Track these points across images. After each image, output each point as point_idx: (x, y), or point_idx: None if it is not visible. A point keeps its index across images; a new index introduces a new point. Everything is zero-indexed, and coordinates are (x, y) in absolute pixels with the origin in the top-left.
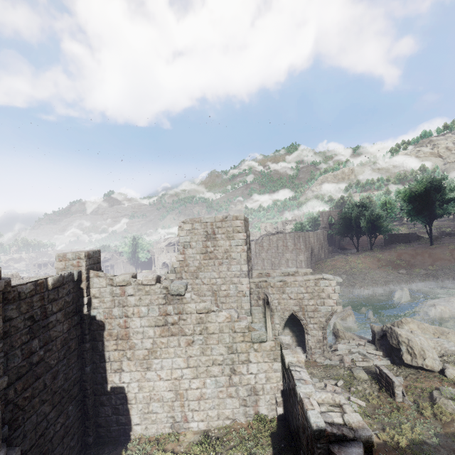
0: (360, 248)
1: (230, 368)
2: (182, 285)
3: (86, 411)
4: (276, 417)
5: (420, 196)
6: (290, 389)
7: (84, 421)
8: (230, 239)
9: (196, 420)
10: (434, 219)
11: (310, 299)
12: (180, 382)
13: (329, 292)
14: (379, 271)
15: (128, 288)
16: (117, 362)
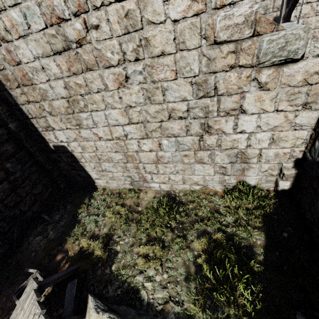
0: None
1: (201, 124)
2: None
3: (42, 166)
4: (271, 190)
5: None
6: None
7: (47, 173)
8: None
9: (156, 182)
10: None
11: None
12: (125, 143)
13: None
14: None
15: None
16: (40, 118)
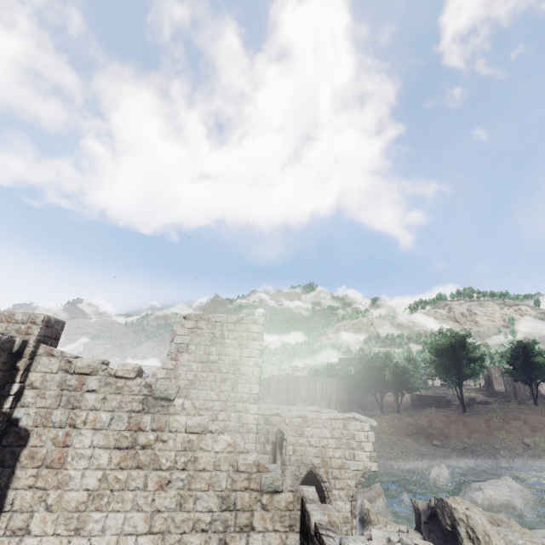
0: (384, 410)
1: (220, 539)
2: (174, 384)
3: None
4: None
5: (447, 350)
6: None
7: None
8: (242, 348)
9: None
10: (464, 379)
11: (336, 448)
12: None
13: (361, 439)
14: (409, 439)
15: (90, 380)
16: (25, 512)
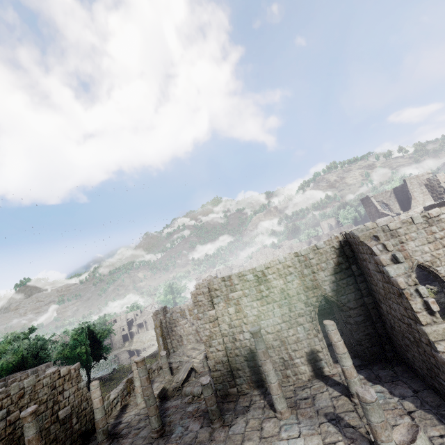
0: None
1: None
2: None
3: None
4: None
5: None
6: None
7: None
8: None
9: None
10: None
11: None
12: None
13: None
14: None
15: None
16: None
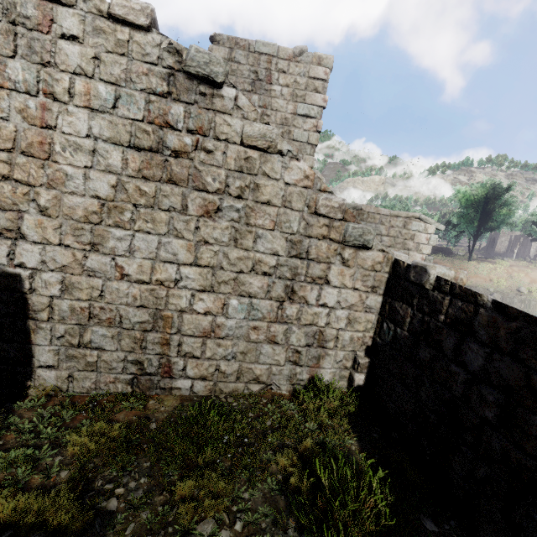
0: None
1: (286, 286)
2: (220, 57)
3: None
4: (344, 391)
5: (480, 201)
6: (428, 331)
7: None
8: (297, 101)
9: (190, 376)
10: (485, 231)
11: (389, 247)
12: (169, 293)
13: (421, 241)
14: None
15: (63, 14)
16: (7, 210)
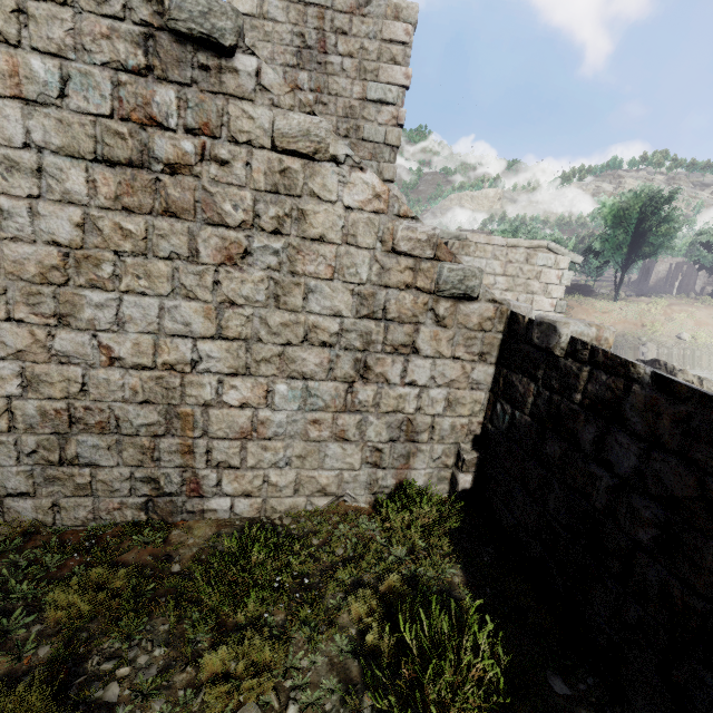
0: None
1: (356, 361)
2: (226, 3)
3: None
4: (445, 497)
5: (631, 218)
6: (558, 416)
7: None
8: (366, 80)
9: (229, 493)
10: (637, 259)
11: (506, 291)
12: (185, 381)
13: (550, 281)
14: None
15: None
16: None
